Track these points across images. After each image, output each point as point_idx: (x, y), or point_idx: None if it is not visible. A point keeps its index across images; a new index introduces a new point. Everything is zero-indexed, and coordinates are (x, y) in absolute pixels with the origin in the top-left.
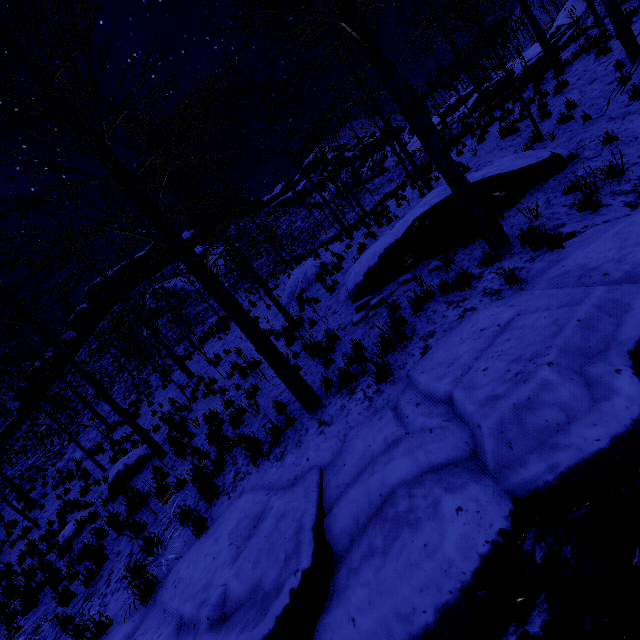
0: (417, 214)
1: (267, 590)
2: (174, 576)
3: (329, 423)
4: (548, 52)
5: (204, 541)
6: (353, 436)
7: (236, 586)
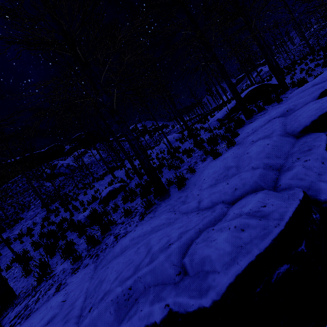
0: (249, 90)
1: (308, 97)
2: (244, 134)
3: (265, 113)
4: (251, 81)
5: (246, 130)
6: (284, 104)
7: (294, 103)
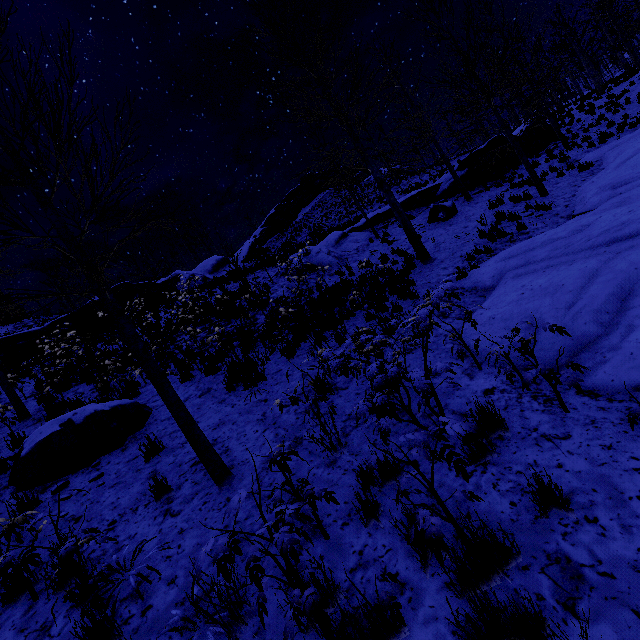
0: None
1: None
2: None
3: None
4: None
5: None
6: None
7: None
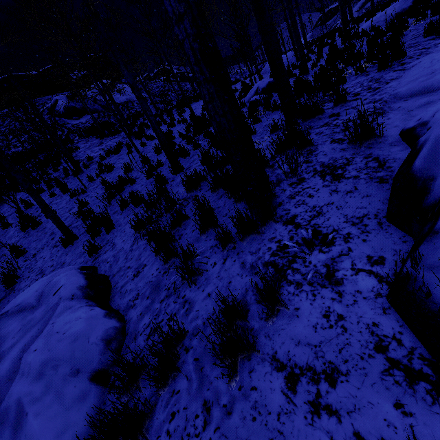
0: None
1: None
2: None
3: None
4: None
5: None
6: None
7: None
